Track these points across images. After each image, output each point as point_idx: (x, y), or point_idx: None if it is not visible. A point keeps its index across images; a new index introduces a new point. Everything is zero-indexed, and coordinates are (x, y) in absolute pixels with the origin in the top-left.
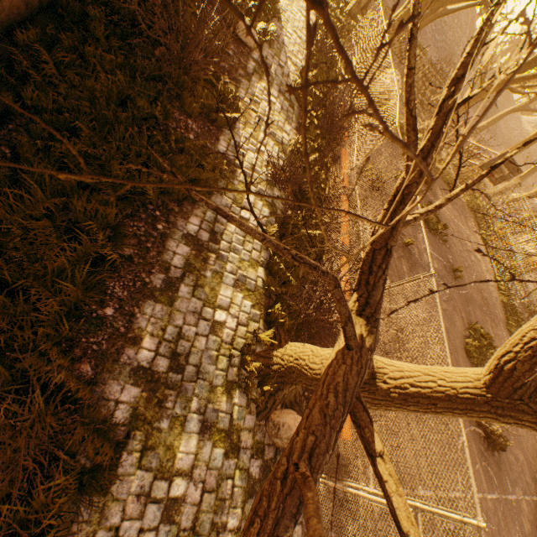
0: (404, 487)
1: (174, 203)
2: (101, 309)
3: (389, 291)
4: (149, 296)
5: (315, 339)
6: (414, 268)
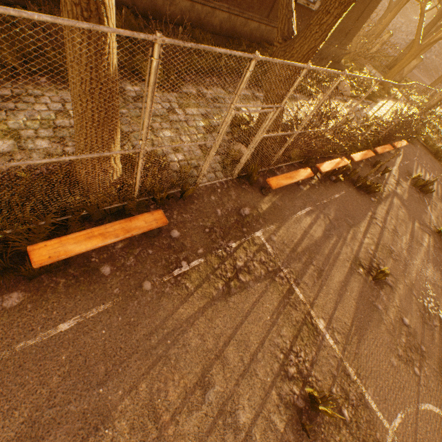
0: (302, 292)
1: (257, 88)
2: (206, 78)
3: (390, 225)
4: (223, 89)
5: (290, 166)
6: (441, 252)
